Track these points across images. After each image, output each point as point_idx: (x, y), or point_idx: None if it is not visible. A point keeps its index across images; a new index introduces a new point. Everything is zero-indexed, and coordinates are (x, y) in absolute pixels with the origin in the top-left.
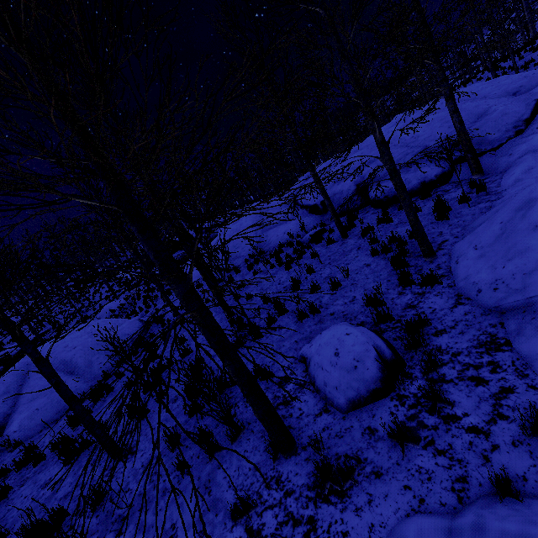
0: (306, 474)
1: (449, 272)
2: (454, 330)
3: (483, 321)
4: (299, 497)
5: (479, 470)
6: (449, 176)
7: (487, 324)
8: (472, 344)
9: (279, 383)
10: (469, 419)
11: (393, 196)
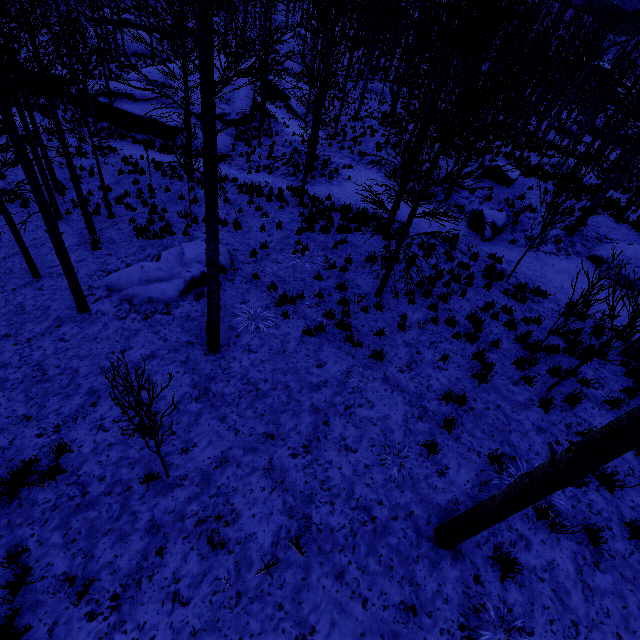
0: None
1: None
2: None
3: None
4: None
5: None
6: None
7: None
8: None
9: None
10: None
11: None
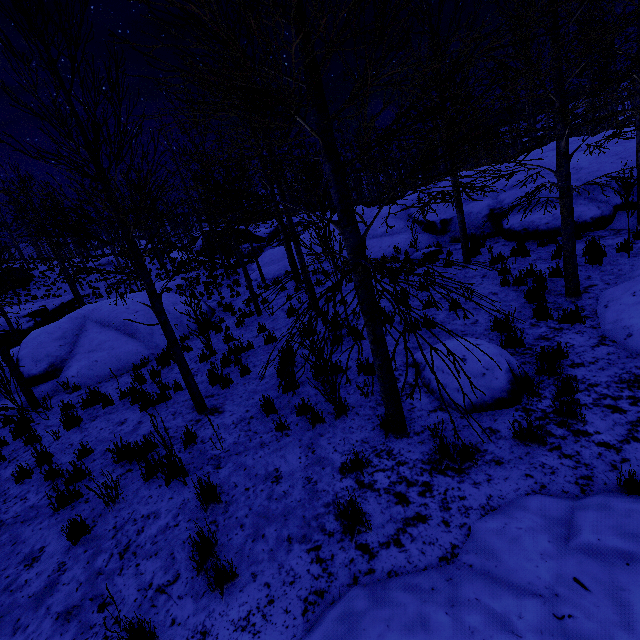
0: (420, 452)
1: (594, 315)
2: (593, 366)
3: (628, 363)
4: (413, 467)
5: (606, 474)
6: (608, 222)
7: (632, 366)
8: (613, 379)
9: None
10: (601, 436)
11: (534, 230)
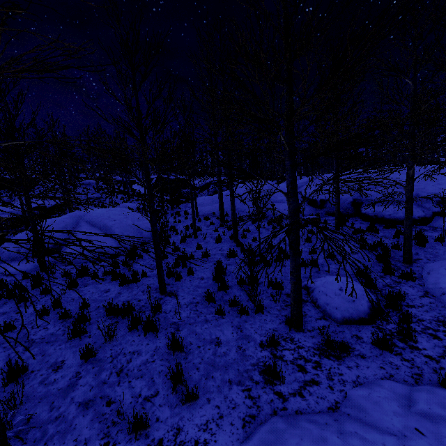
0: (312, 342)
1: (421, 277)
2: (421, 308)
3: (443, 310)
4: (308, 351)
5: (430, 374)
6: (428, 221)
7: (445, 312)
8: (433, 319)
9: (287, 295)
10: (426, 351)
11: (382, 217)
